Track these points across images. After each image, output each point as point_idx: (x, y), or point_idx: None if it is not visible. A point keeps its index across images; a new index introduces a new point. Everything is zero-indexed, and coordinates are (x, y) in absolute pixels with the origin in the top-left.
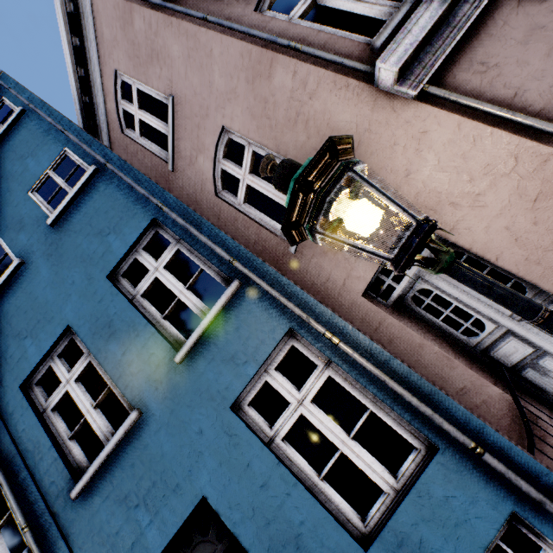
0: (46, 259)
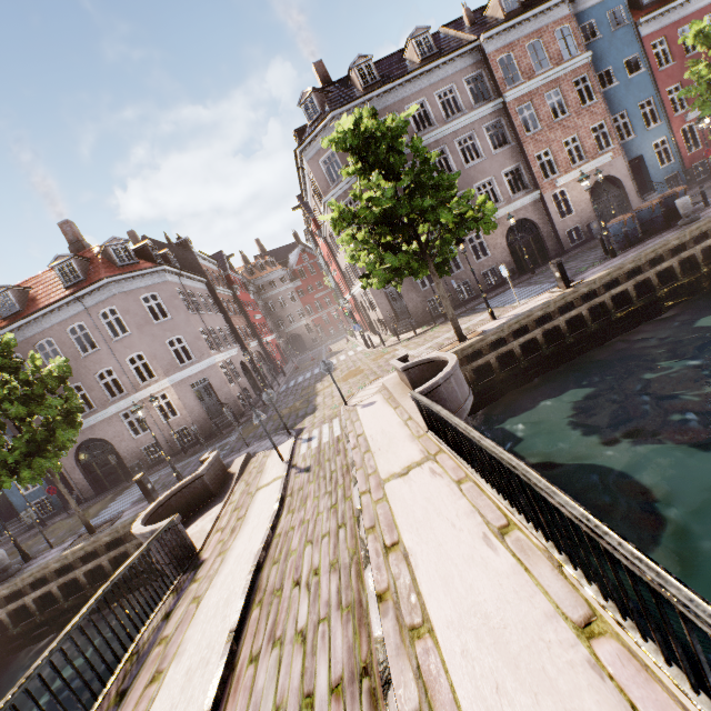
0: None
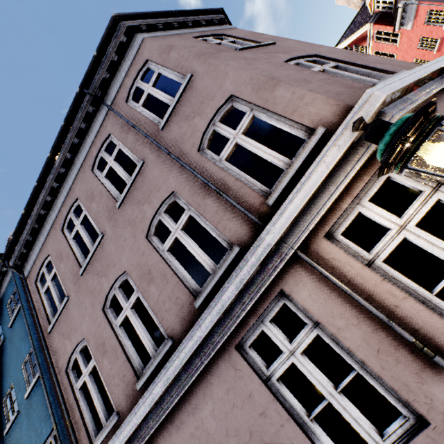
0: (25, 416)
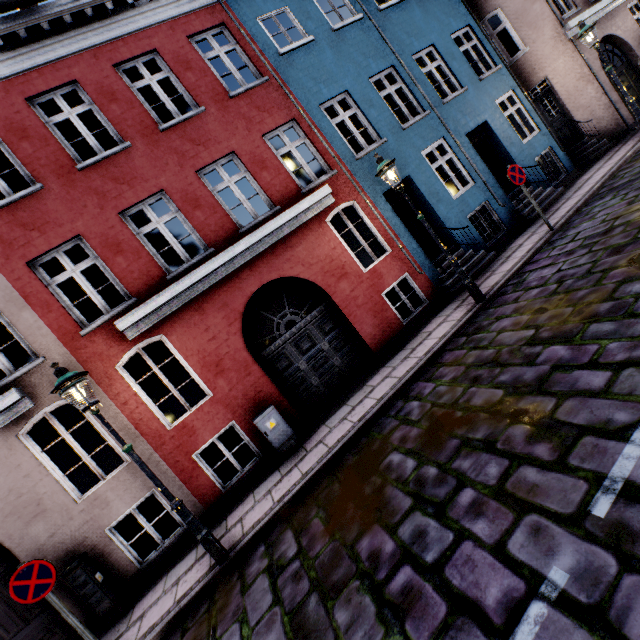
0: (418, 7)
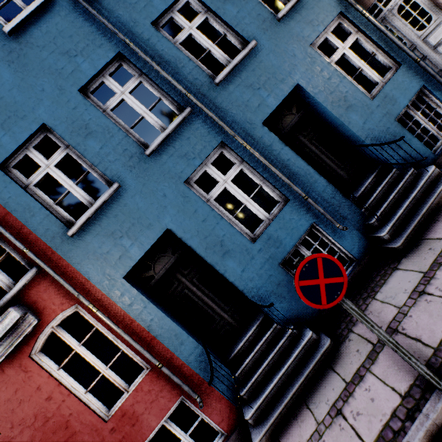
0: None
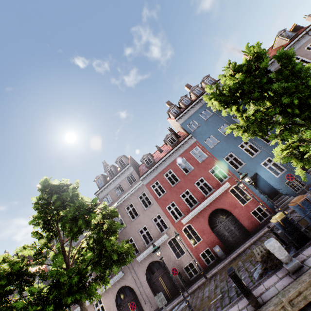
0: None
